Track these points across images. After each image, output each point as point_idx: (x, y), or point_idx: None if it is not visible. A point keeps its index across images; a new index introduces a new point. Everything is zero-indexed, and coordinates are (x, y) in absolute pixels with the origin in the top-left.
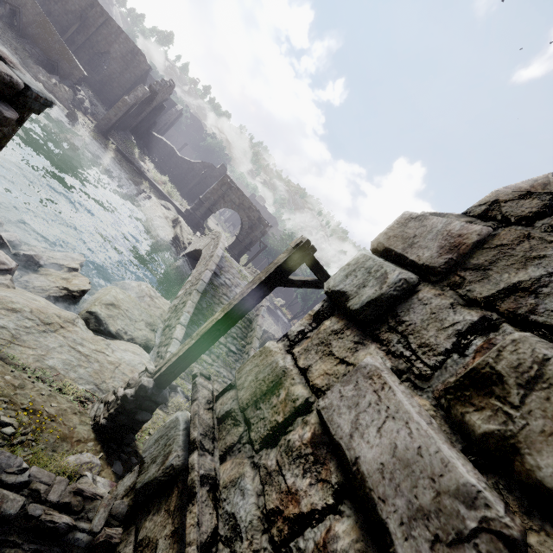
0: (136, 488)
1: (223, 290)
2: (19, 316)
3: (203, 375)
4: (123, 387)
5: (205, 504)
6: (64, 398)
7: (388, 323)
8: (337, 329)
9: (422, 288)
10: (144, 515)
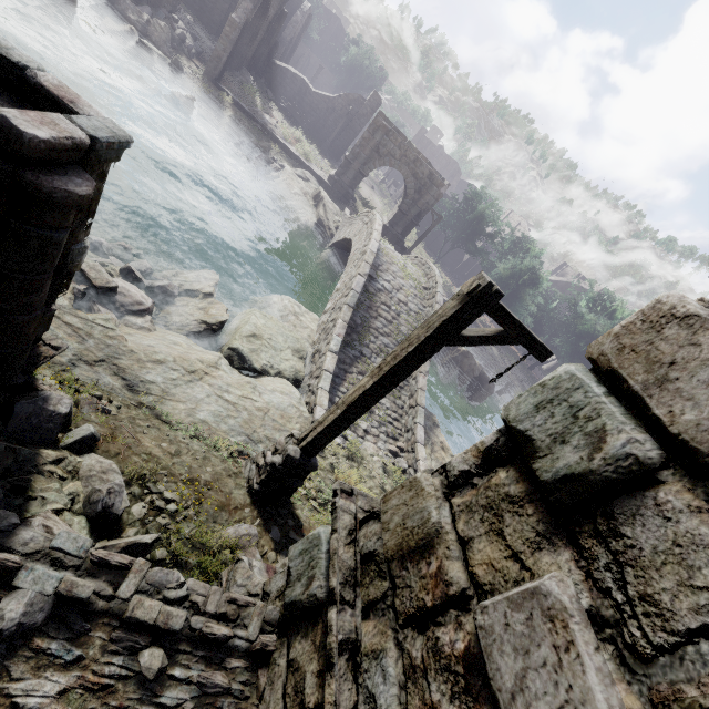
0: (285, 602)
1: (381, 298)
2: (164, 368)
3: (344, 492)
4: (271, 450)
5: (343, 679)
6: (218, 458)
7: (594, 525)
8: (514, 495)
9: (668, 482)
10: (294, 633)
